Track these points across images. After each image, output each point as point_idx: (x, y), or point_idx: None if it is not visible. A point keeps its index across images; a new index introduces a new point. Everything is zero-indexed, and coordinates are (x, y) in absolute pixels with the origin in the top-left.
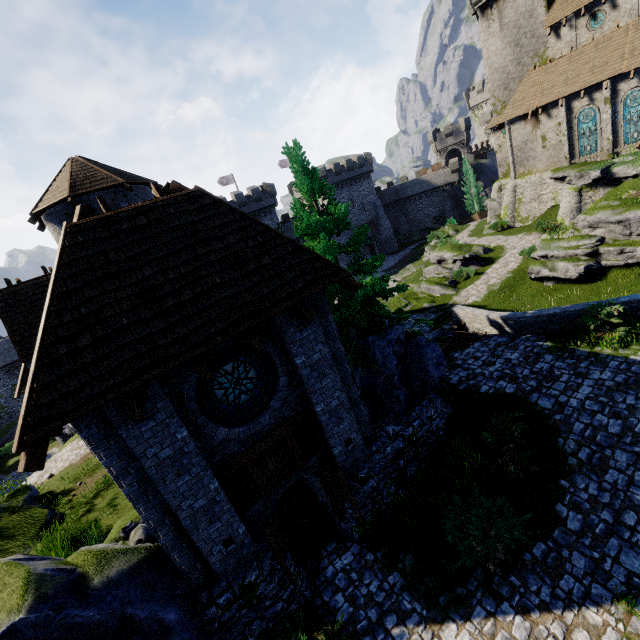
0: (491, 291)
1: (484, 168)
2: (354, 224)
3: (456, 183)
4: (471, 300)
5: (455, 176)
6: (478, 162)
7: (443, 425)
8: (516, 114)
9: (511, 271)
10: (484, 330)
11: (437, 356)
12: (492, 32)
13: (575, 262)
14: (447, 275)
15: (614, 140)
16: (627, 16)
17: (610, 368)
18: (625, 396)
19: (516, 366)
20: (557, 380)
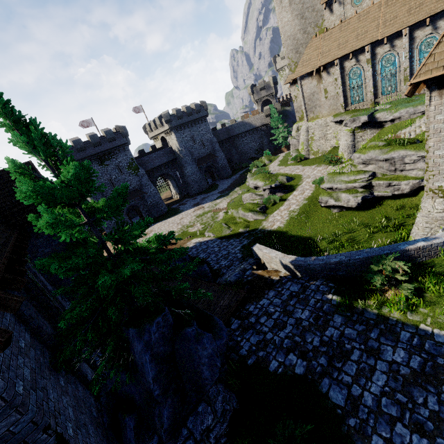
0: (291, 217)
1: (288, 113)
2: (196, 156)
3: (269, 124)
4: (276, 225)
5: (268, 119)
6: (284, 109)
7: (225, 429)
8: (305, 71)
9: (307, 198)
10: (280, 271)
11: (209, 354)
12: (284, 6)
13: (354, 194)
14: (259, 201)
15: (375, 92)
16: None
17: (402, 343)
18: (425, 395)
19: (306, 331)
20: (348, 358)
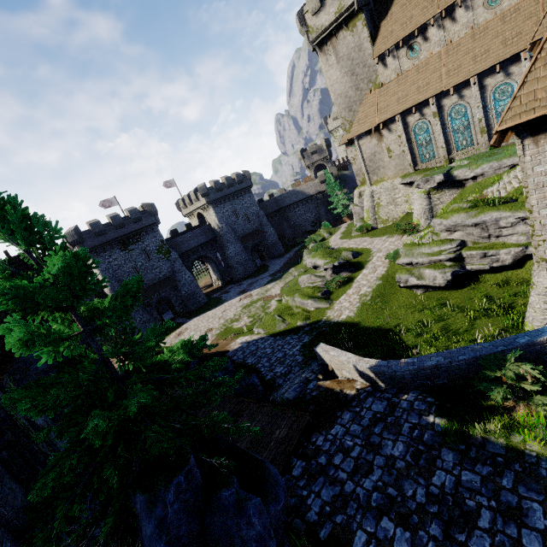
0: (363, 303)
1: (347, 178)
2: (240, 233)
3: (326, 191)
4: (344, 315)
5: (324, 186)
6: (341, 173)
7: None
8: (362, 130)
9: (380, 277)
10: (355, 381)
11: (258, 535)
12: (331, 64)
13: (441, 269)
14: (320, 284)
15: (447, 148)
16: (437, 46)
17: None
18: None
19: (403, 478)
20: (474, 525)
